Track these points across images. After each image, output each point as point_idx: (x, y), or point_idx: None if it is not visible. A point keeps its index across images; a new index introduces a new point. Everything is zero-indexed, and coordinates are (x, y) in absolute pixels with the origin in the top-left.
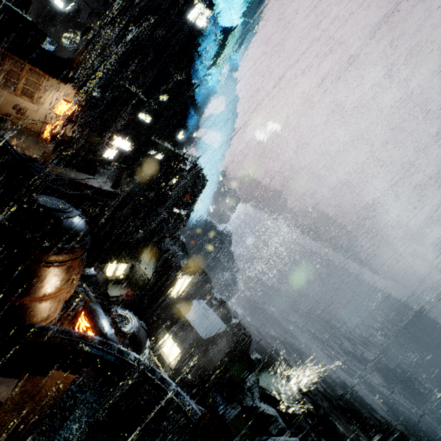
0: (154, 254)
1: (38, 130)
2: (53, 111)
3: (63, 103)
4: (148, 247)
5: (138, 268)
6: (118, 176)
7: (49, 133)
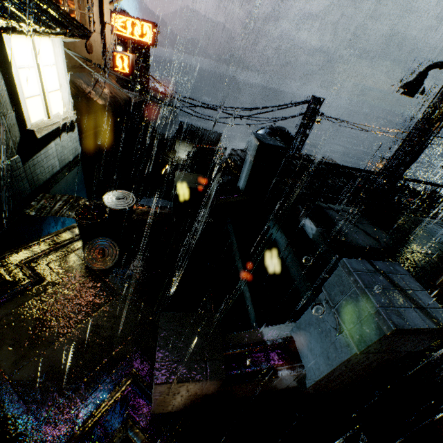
0: (188, 140)
1: (101, 63)
2: (119, 36)
3: (141, 24)
4: (178, 137)
5: (177, 157)
6: (143, 79)
7: (130, 65)
